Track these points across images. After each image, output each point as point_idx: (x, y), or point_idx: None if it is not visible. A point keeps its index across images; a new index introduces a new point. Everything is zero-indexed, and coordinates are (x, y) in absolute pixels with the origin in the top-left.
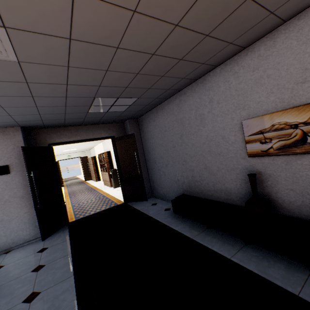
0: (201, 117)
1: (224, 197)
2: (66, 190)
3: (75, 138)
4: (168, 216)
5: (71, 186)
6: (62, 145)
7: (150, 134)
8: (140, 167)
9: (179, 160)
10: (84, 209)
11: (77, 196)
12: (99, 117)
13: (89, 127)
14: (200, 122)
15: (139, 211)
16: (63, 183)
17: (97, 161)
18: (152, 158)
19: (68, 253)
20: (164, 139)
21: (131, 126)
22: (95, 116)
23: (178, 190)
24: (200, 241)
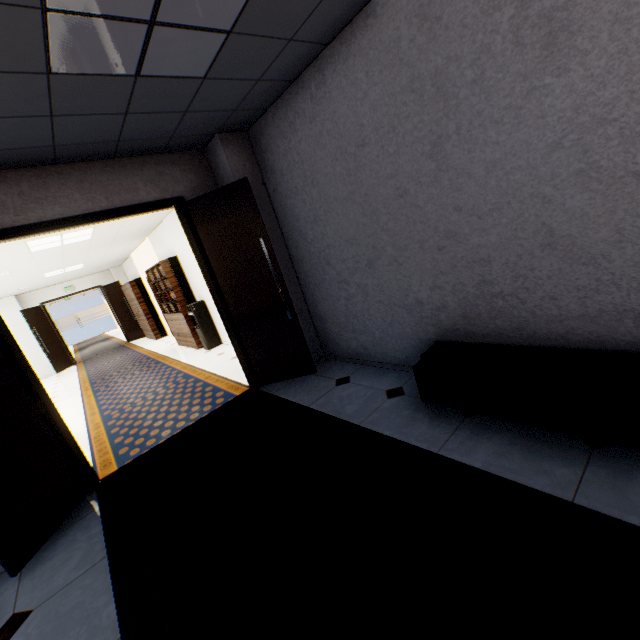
0: (549, 29)
1: (635, 334)
2: (83, 374)
3: (43, 214)
4: (412, 416)
5: (95, 361)
6: (1, 242)
7: (302, 174)
8: (284, 284)
9: (424, 238)
10: (140, 427)
11: (113, 388)
12: (112, 114)
13: (89, 170)
14: (544, 52)
15: (309, 412)
16: (72, 356)
17: (147, 289)
18: (314, 250)
19: (107, 635)
20: (358, 176)
21: (230, 156)
22: (91, 102)
23: (418, 331)
24: (621, 515)
